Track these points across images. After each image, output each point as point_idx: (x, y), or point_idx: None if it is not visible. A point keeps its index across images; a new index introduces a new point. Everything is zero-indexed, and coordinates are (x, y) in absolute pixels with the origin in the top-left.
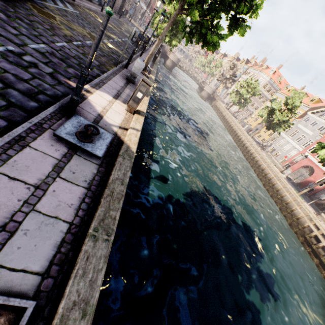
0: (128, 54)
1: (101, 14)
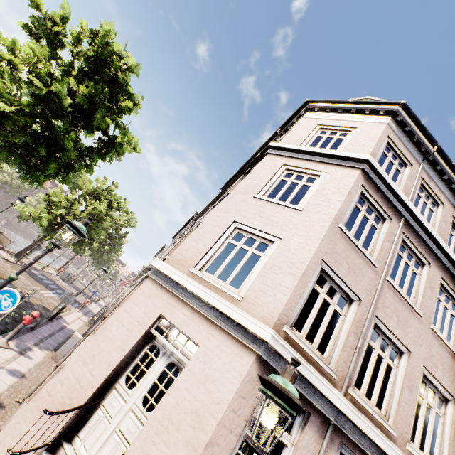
0: None
1: None
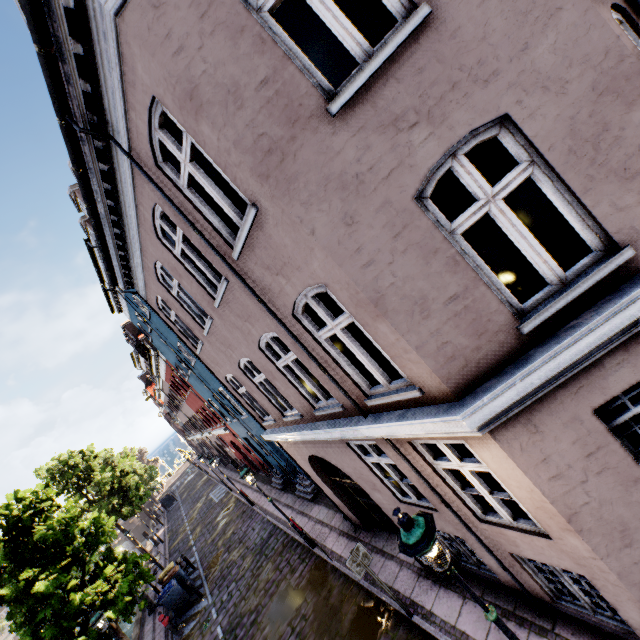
0: (173, 550)
1: (250, 508)
